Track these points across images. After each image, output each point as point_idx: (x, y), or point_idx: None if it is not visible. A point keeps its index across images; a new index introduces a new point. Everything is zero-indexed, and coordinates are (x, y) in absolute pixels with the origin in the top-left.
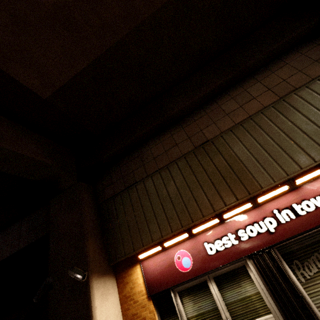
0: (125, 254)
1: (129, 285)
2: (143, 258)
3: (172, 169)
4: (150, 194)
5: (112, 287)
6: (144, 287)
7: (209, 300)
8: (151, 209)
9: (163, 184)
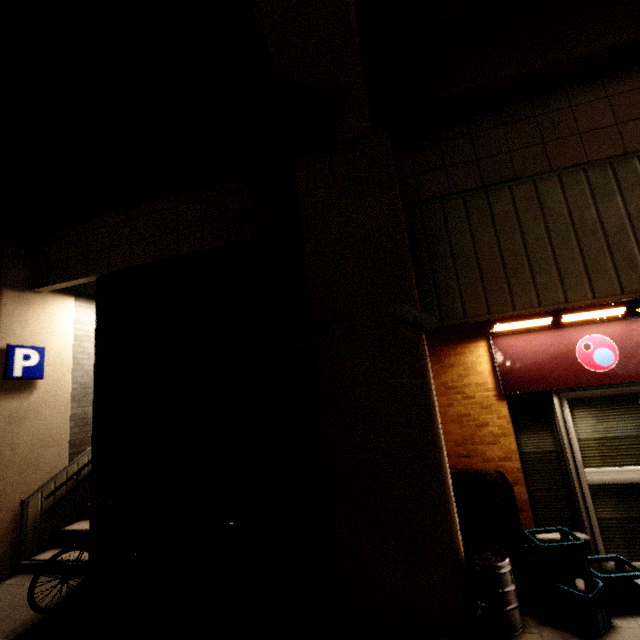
0: (465, 315)
1: (455, 370)
2: (496, 332)
3: (625, 170)
4: (549, 213)
5: None
6: (491, 379)
7: (632, 422)
8: (548, 245)
9: (590, 199)
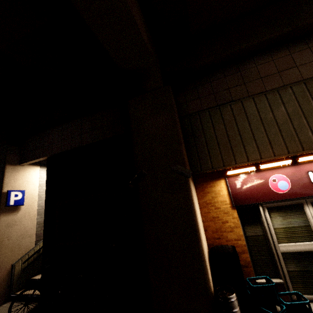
0: (212, 167)
1: (210, 195)
2: (229, 175)
3: (284, 93)
4: (249, 116)
5: (195, 192)
6: (228, 198)
7: (301, 218)
8: (250, 131)
9: (269, 108)
